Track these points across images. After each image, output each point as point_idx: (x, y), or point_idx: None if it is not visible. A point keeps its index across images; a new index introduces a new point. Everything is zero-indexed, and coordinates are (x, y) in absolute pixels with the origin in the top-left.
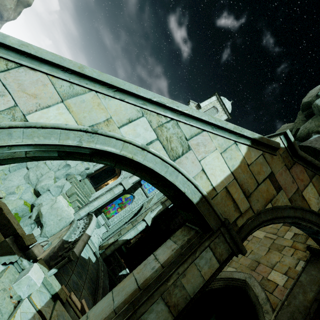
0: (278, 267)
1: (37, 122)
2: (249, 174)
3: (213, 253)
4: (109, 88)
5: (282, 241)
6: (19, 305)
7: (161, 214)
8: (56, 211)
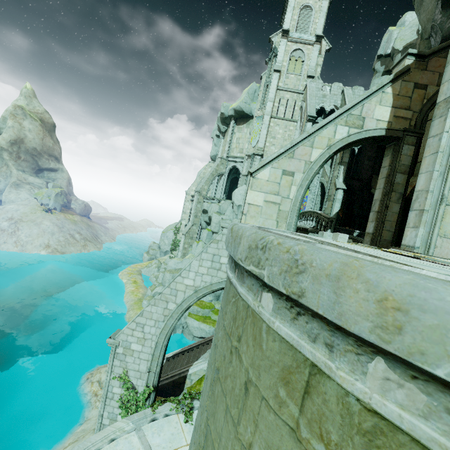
0: None
1: (315, 159)
2: (402, 98)
3: (408, 145)
4: (319, 130)
5: None
6: None
7: None
8: None
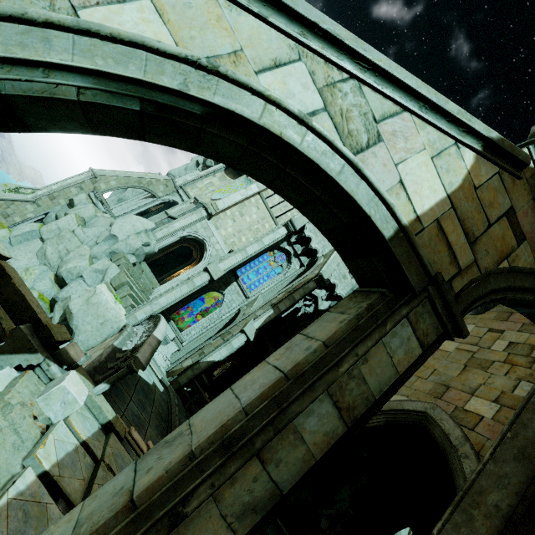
0: (483, 391)
1: (101, 23)
2: (476, 204)
3: (413, 330)
4: None
5: (488, 354)
6: (50, 429)
7: (269, 326)
8: (95, 309)
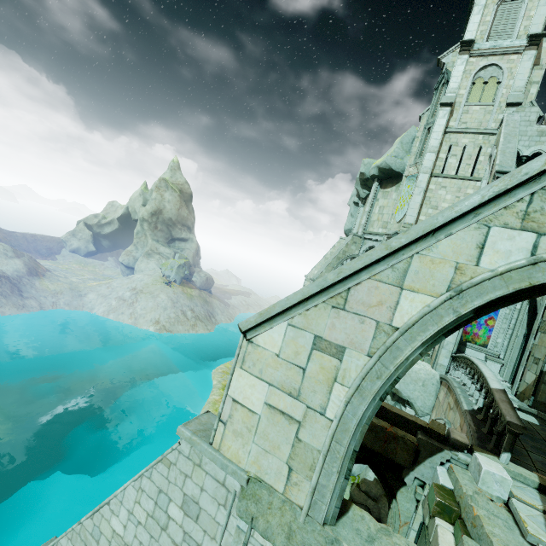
0: None
1: (406, 323)
2: None
3: None
4: (425, 238)
5: None
6: (512, 508)
7: None
8: (409, 377)
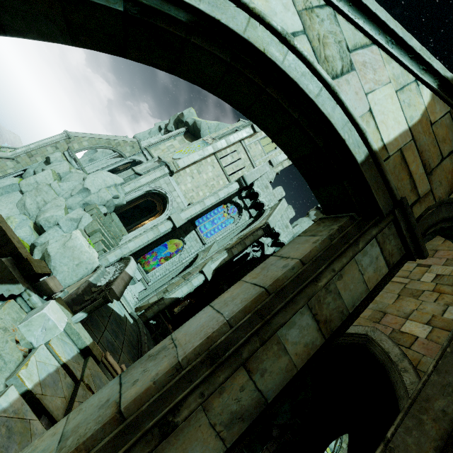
0: (416, 316)
1: None
2: (432, 139)
3: (380, 250)
4: None
5: (418, 285)
6: (32, 352)
7: (222, 268)
8: (71, 252)
